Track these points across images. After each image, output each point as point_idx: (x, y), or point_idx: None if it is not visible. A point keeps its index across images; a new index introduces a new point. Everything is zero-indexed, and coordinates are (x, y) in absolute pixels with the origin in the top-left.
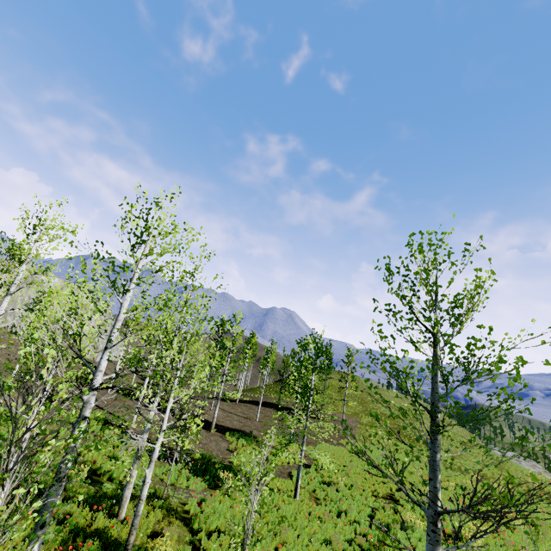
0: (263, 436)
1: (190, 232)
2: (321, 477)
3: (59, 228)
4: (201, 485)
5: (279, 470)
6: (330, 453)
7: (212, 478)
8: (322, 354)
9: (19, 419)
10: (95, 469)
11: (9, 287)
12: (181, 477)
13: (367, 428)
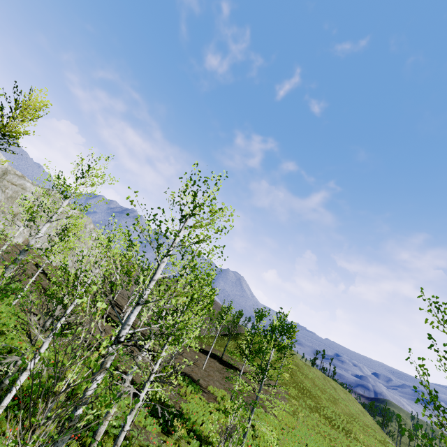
0: (208, 387)
1: (224, 212)
2: (257, 446)
3: (102, 177)
4: (156, 428)
5: (220, 427)
6: (264, 420)
7: (165, 421)
8: (285, 333)
9: (63, 372)
10: (72, 388)
11: (52, 216)
12: (140, 414)
13: (294, 401)
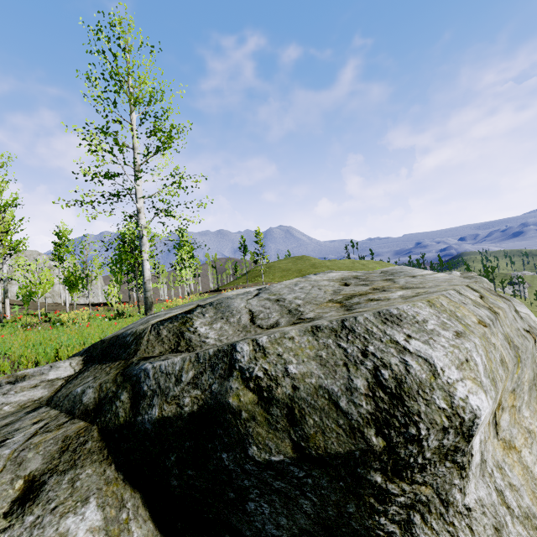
0: None
1: None
2: None
3: None
4: None
5: None
6: None
7: None
8: None
9: None
10: None
11: None
12: None
13: None
